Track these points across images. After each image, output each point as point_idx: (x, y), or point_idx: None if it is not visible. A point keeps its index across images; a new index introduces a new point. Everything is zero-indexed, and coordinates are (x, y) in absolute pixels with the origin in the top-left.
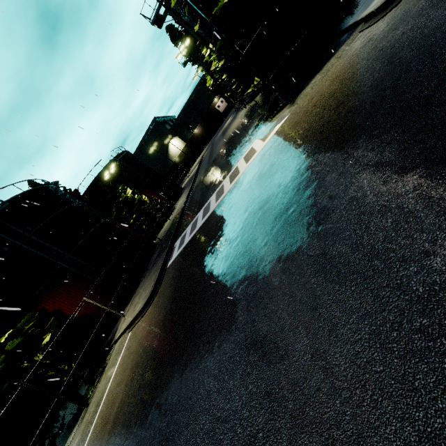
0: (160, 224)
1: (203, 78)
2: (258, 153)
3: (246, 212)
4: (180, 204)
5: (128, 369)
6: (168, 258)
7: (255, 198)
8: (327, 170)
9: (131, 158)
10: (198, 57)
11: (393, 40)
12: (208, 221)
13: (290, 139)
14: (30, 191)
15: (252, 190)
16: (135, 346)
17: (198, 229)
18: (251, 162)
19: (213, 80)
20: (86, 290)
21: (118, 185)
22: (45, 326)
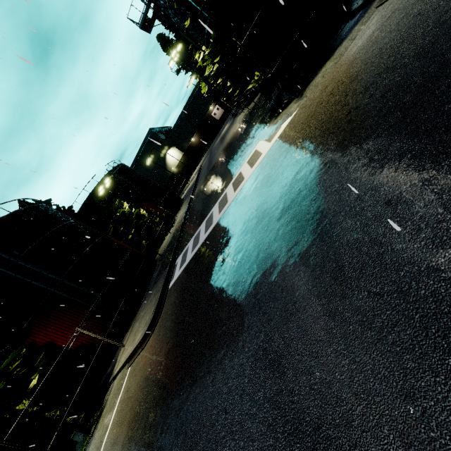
0: (160, 238)
1: (198, 86)
2: (264, 155)
3: (258, 224)
4: (181, 216)
5: (126, 421)
6: (169, 278)
7: (268, 208)
8: (372, 166)
9: (127, 171)
10: (191, 64)
11: (434, 0)
12: (211, 236)
13: (305, 134)
14: (17, 212)
15: (263, 198)
16: (134, 389)
17: (201, 245)
18: (257, 166)
19: (208, 87)
20: (81, 317)
21: (114, 199)
22: (35, 363)
